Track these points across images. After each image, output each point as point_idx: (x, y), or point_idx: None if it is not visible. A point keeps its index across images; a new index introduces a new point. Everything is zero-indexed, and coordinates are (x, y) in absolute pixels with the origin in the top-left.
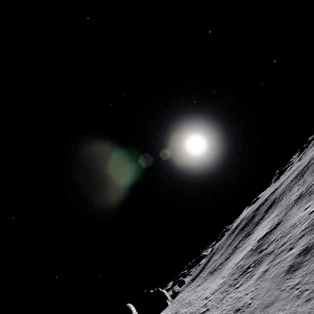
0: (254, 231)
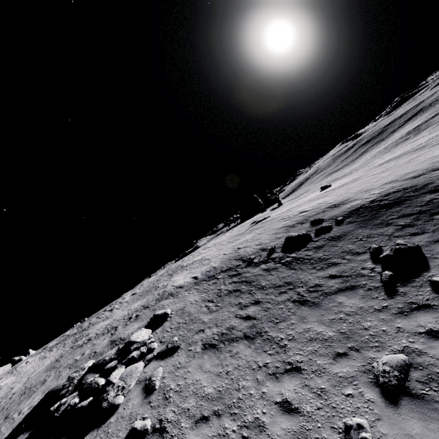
0: (392, 135)
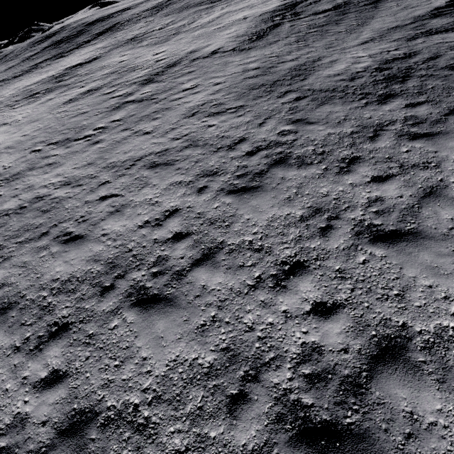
0: (70, 55)
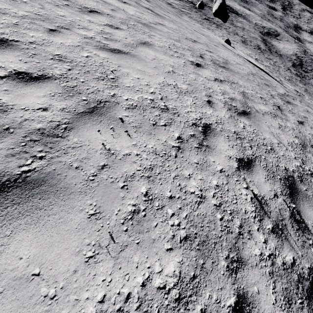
0: None
